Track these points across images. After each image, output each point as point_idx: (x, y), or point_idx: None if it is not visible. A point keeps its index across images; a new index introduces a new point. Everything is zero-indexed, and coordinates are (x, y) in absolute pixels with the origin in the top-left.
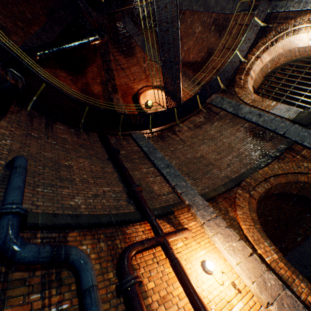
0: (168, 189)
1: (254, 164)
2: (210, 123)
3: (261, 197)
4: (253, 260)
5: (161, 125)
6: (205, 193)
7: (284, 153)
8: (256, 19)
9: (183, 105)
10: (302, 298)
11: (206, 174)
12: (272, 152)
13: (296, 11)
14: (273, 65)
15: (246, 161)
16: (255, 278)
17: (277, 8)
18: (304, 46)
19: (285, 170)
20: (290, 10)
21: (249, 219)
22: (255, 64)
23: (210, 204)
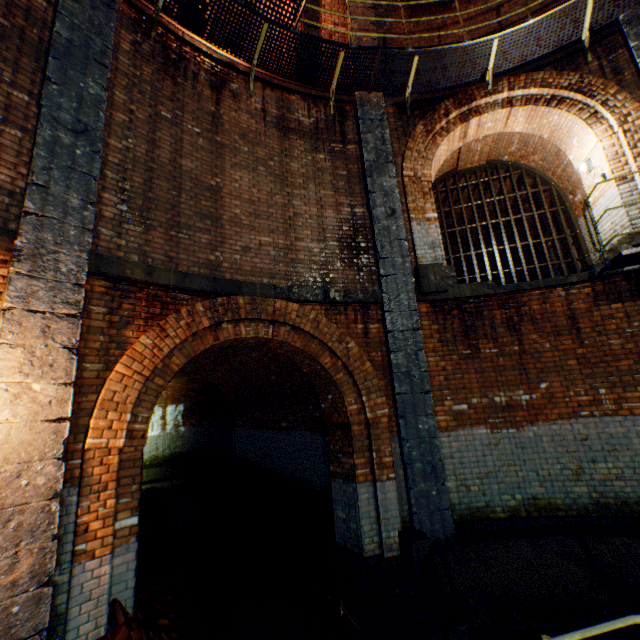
0: (13, 180)
1: (287, 286)
2: (312, 146)
3: (249, 343)
4: (49, 432)
5: (204, 33)
6: (117, 259)
7: (350, 306)
8: (591, 6)
9: (295, 43)
10: (81, 521)
11: (178, 231)
12: (337, 290)
13: (638, 76)
14: (519, 154)
15: (284, 269)
16: (2, 463)
17: (633, 29)
18: (573, 164)
19: (318, 331)
20: (638, 60)
21: (153, 363)
22: (495, 113)
23: (103, 288)
